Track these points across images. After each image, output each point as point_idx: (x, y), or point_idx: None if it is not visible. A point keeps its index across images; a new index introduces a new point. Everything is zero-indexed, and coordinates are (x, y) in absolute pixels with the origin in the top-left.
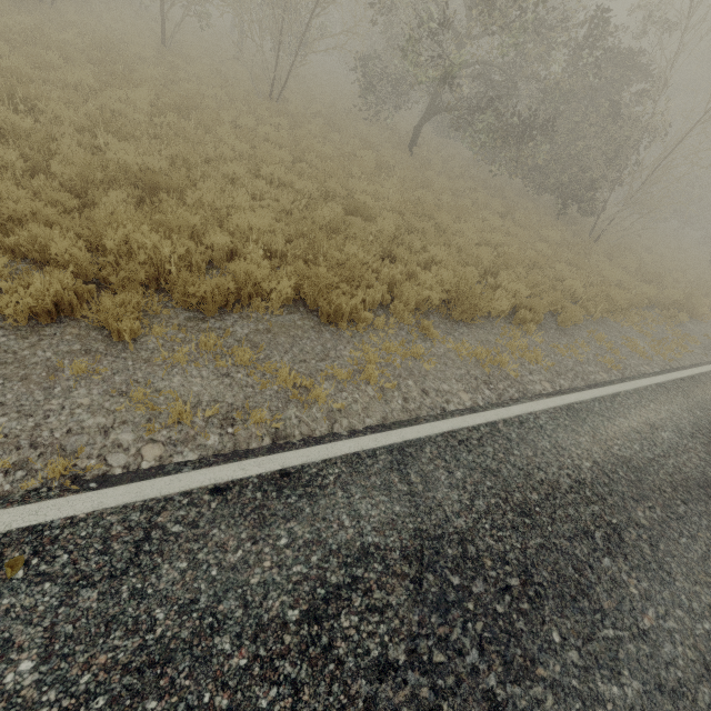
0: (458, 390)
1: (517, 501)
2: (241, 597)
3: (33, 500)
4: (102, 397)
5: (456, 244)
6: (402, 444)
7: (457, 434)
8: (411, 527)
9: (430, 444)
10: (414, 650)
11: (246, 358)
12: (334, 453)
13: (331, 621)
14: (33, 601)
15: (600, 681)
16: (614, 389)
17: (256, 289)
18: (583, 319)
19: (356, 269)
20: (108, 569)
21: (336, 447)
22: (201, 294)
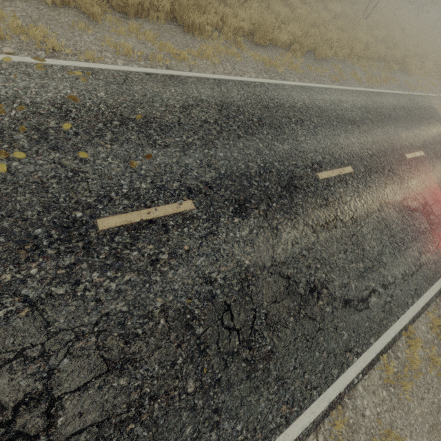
0: (250, 71)
1: (264, 104)
2: (160, 98)
3: (85, 62)
4: (94, 40)
5: (267, 4)
6: (220, 79)
7: (244, 82)
8: (220, 99)
9: (232, 82)
10: (216, 122)
11: (151, 36)
12: (191, 75)
13: (190, 110)
14: (98, 83)
15: (276, 143)
16: (331, 86)
17: (151, 7)
18: (333, 59)
19: (203, 2)
20: (117, 82)
21: (192, 73)
22: (125, 1)
